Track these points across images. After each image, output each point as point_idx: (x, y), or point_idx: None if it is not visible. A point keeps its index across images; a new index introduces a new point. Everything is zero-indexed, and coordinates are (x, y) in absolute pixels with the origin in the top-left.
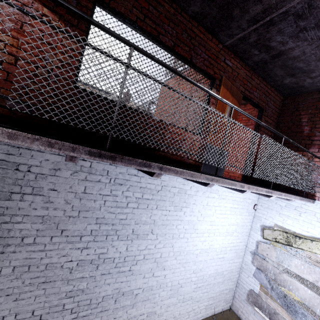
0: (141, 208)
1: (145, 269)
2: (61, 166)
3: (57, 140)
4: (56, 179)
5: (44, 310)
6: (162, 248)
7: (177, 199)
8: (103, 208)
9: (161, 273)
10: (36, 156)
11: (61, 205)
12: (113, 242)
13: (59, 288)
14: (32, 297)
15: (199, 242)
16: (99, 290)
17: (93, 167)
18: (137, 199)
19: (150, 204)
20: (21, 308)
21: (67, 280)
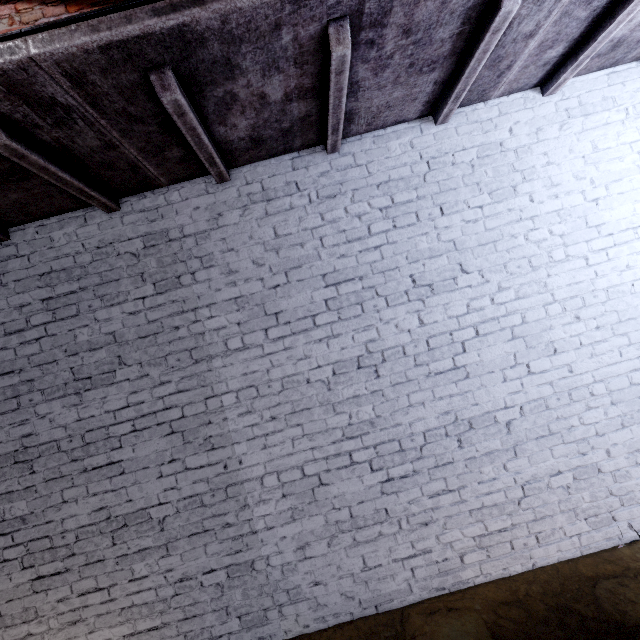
0: (404, 227)
1: (496, 360)
2: (220, 209)
3: (97, 14)
4: (223, 233)
5: (318, 465)
6: (517, 301)
7: (488, 174)
8: (325, 254)
9: (553, 363)
10: (181, 211)
11: (252, 272)
12: (381, 315)
13: (324, 422)
14: (287, 442)
15: (634, 256)
16: (406, 419)
17: (268, 188)
18: (383, 211)
19: (421, 212)
20: (279, 463)
21: (331, 405)
